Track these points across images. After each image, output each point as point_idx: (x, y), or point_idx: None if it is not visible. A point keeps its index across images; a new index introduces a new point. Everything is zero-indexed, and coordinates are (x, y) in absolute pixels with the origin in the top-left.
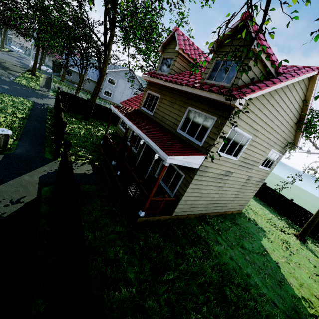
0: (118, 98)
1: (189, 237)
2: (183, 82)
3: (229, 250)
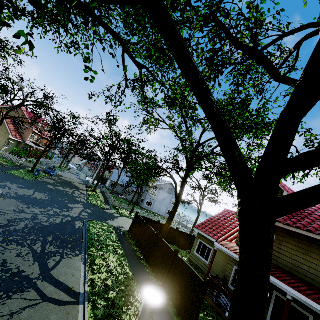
0: (157, 208)
1: None
2: None
3: None
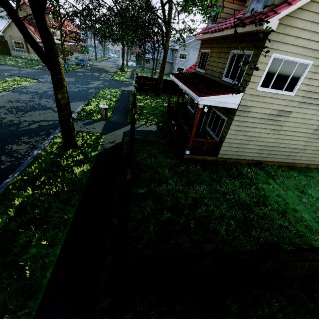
0: None
1: (232, 174)
2: (224, 27)
3: (278, 190)
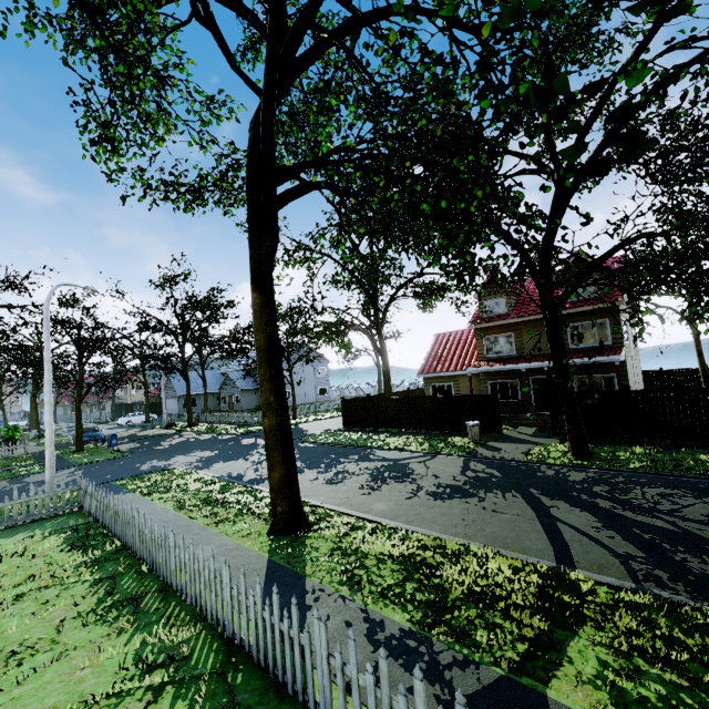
0: (301, 395)
1: None
2: None
3: None
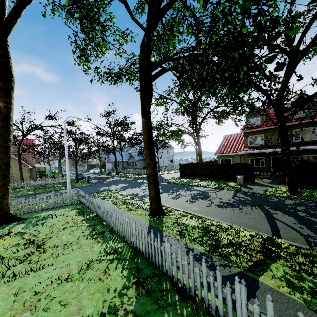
0: (162, 162)
1: None
2: None
3: None
